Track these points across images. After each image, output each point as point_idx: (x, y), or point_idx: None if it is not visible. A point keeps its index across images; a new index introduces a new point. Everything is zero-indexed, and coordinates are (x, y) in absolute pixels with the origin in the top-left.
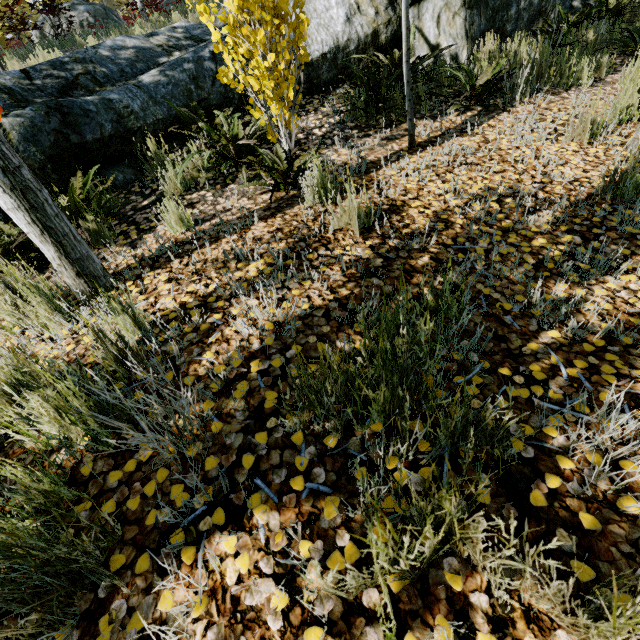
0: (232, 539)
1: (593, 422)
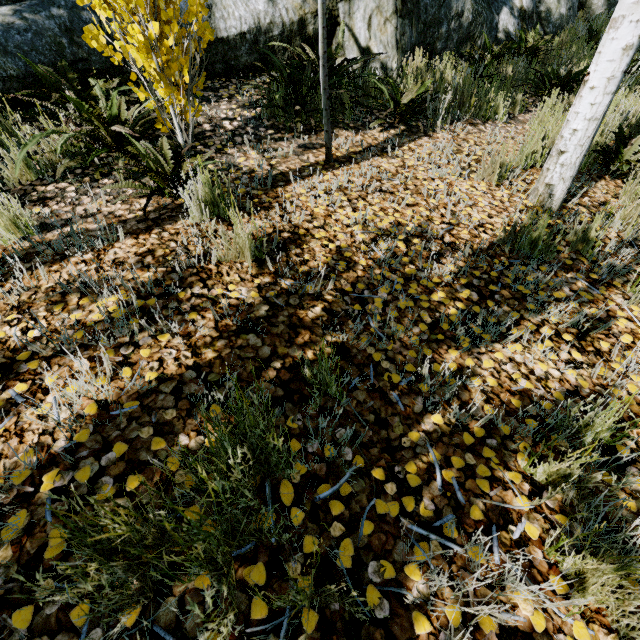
0: None
1: (460, 551)
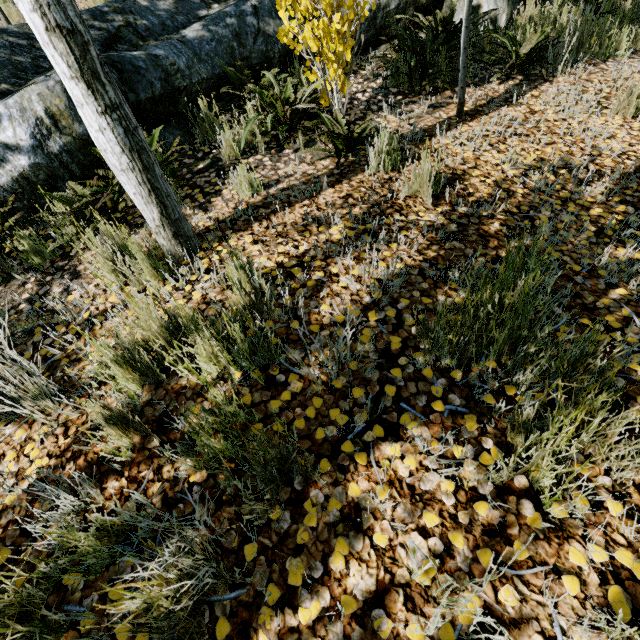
0: (396, 446)
1: None
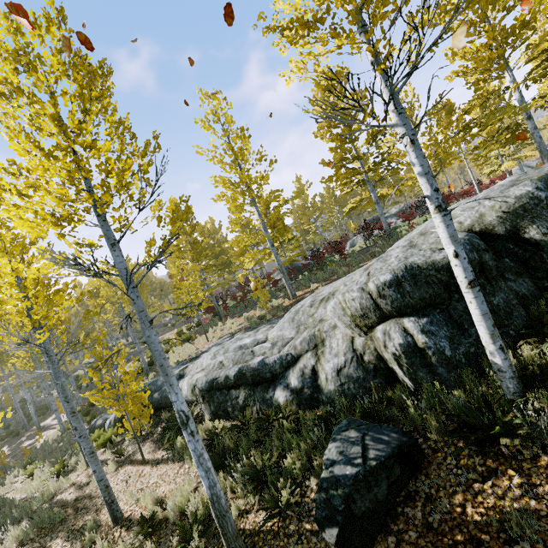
0: (27, 523)
1: None
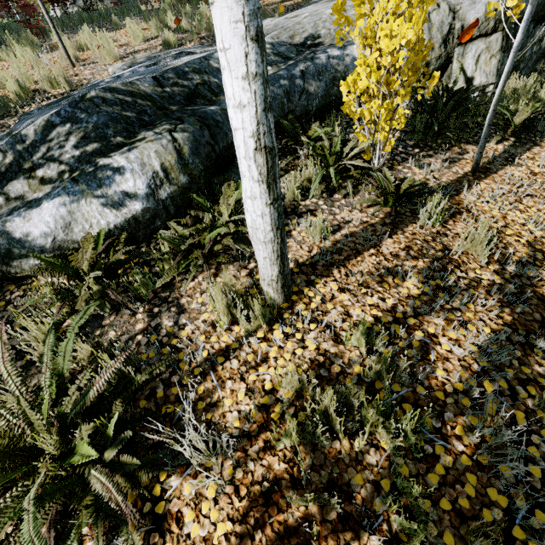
0: None
1: None
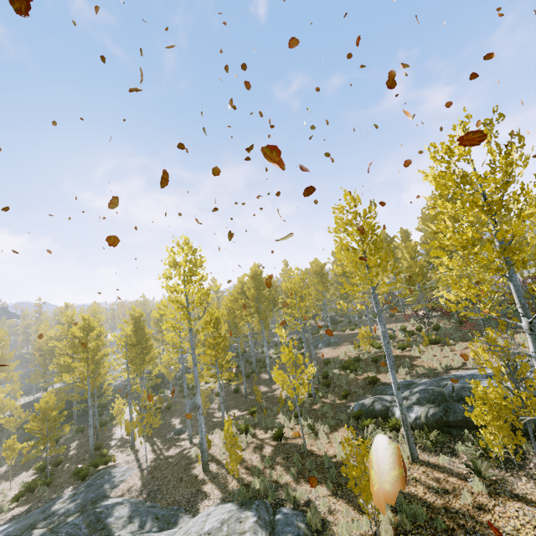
0: None
1: None
